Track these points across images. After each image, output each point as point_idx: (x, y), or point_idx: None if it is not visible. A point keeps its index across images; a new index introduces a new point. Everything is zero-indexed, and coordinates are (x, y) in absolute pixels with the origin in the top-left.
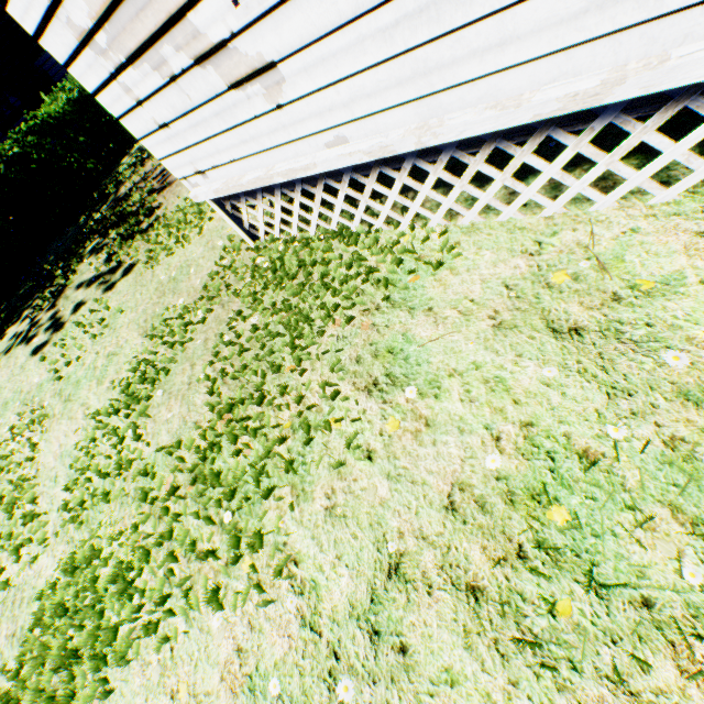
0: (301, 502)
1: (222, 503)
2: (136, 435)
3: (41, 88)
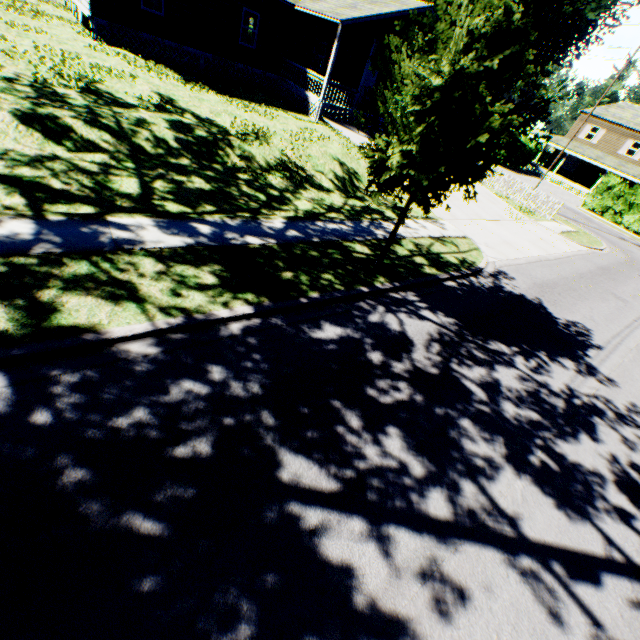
0: None
1: None
2: None
3: None
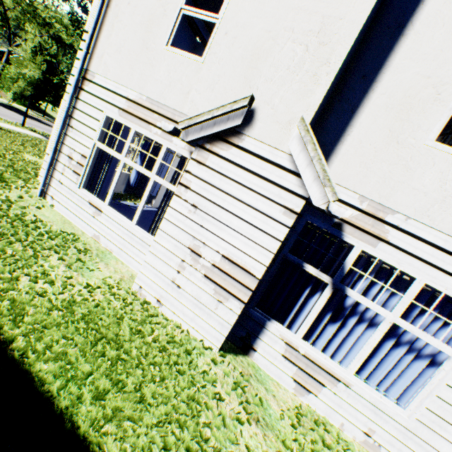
0: None
1: None
2: None
3: (10, 64)
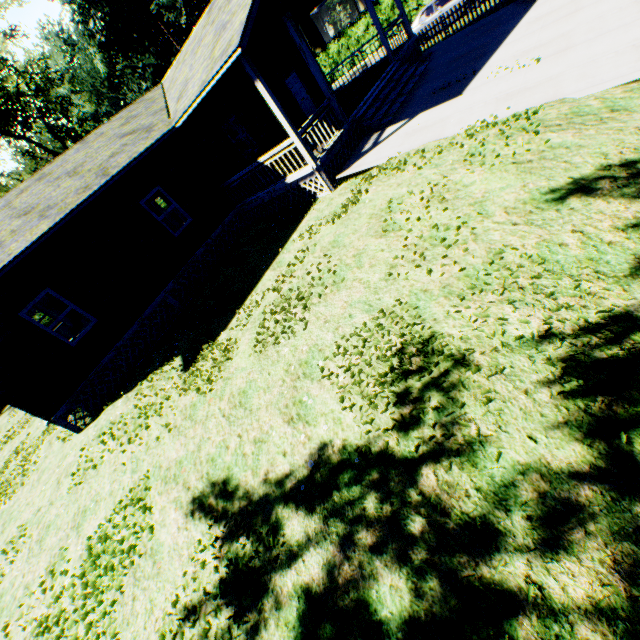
0: (11, 443)
1: (5, 445)
2: (7, 435)
3: None
